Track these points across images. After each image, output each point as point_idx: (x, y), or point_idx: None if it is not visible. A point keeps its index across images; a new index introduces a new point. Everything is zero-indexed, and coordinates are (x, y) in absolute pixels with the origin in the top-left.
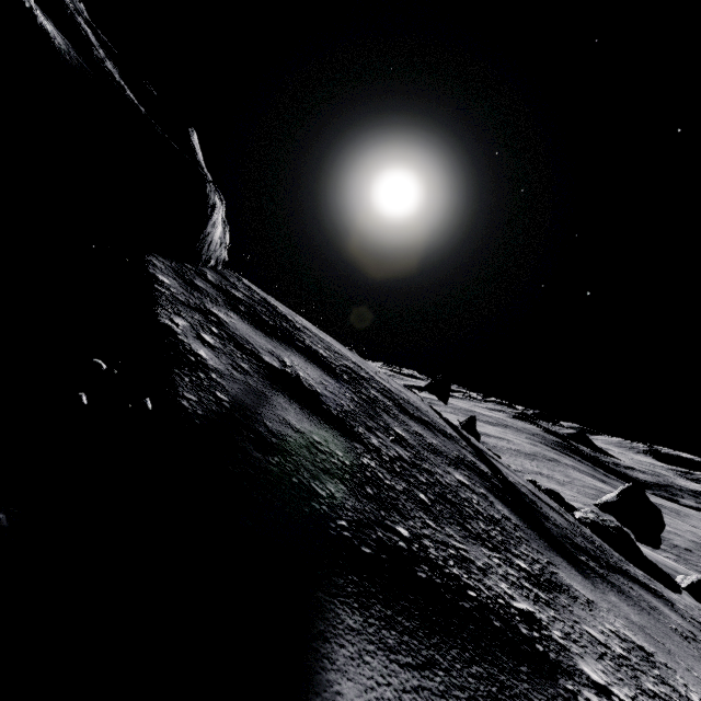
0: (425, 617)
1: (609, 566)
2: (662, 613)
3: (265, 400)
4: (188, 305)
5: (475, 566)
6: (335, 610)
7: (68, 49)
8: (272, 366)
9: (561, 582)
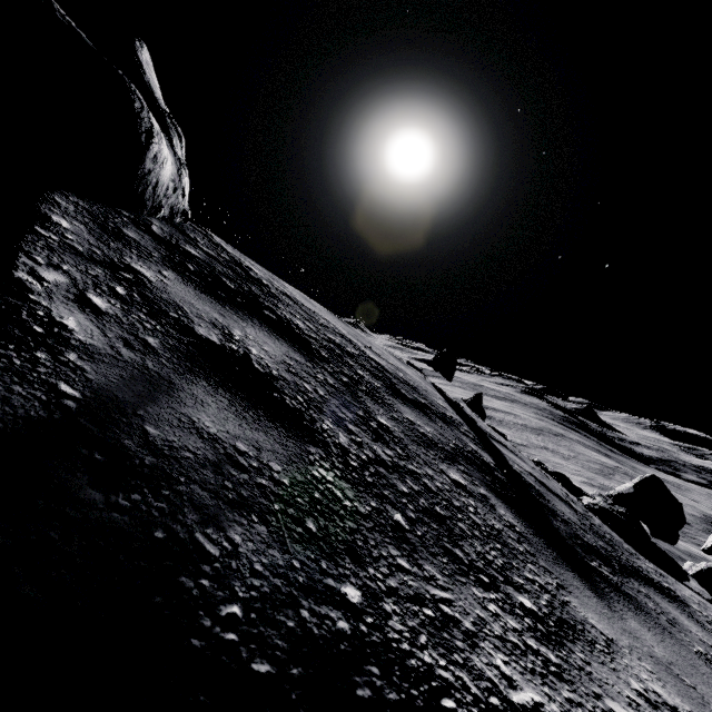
0: None
1: (622, 568)
2: (682, 629)
3: (166, 391)
4: (89, 256)
5: (461, 633)
6: None
7: None
8: (206, 341)
9: (574, 618)
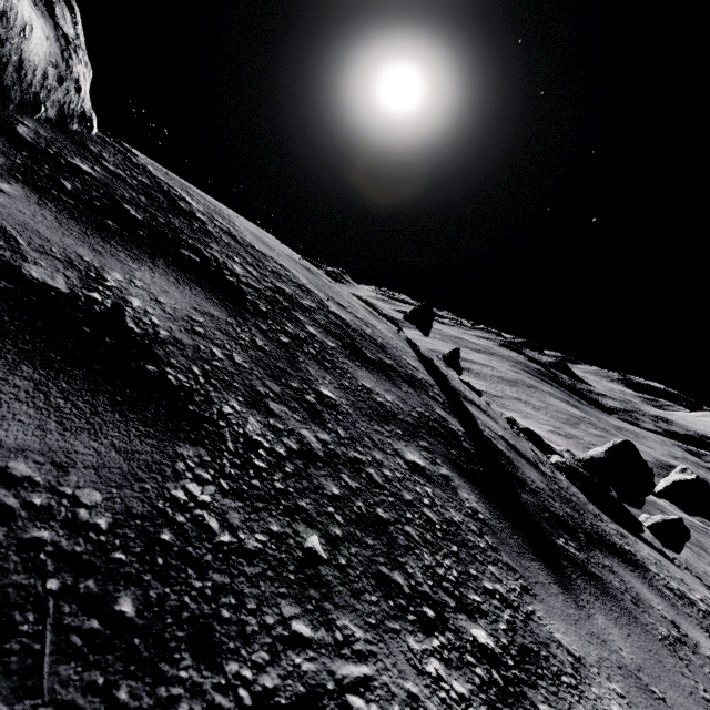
0: None
1: (588, 538)
2: (645, 606)
3: None
4: None
5: None
6: None
7: None
8: (37, 287)
9: (538, 639)
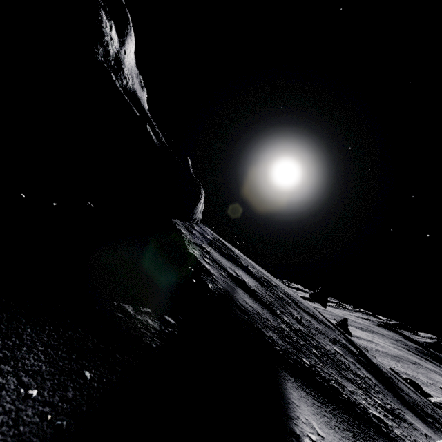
0: (321, 391)
1: None
2: None
3: (235, 290)
4: (195, 243)
5: (347, 389)
6: (283, 373)
7: (156, 140)
8: (232, 275)
9: (406, 419)
